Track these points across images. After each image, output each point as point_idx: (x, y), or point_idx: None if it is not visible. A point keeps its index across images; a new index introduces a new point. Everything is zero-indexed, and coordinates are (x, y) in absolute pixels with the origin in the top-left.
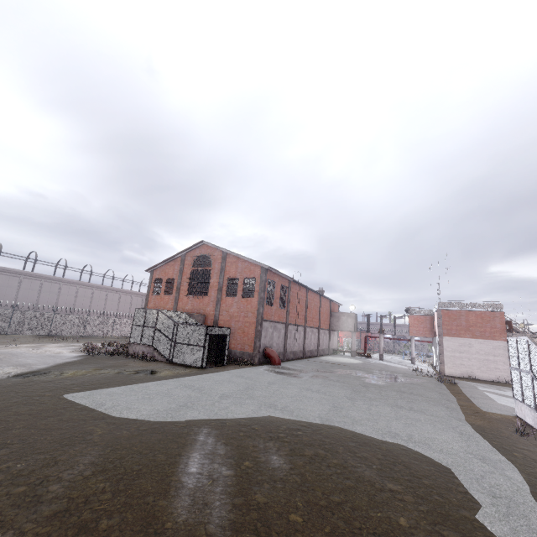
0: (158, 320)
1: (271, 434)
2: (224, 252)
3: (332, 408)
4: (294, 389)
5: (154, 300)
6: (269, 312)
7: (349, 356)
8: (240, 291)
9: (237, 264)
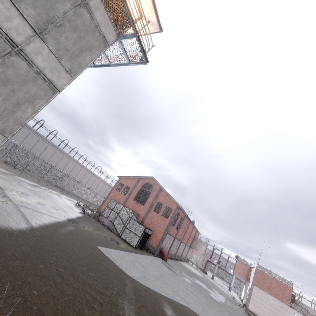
0: (121, 210)
1: (187, 314)
2: (161, 187)
3: (203, 308)
4: (181, 286)
5: (115, 193)
6: (171, 229)
7: (194, 267)
8: (161, 212)
9: (165, 197)
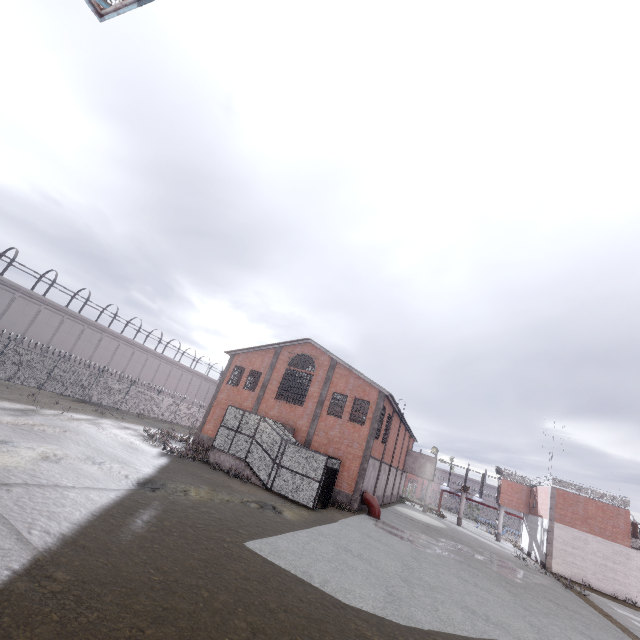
0: (258, 429)
1: None
2: (334, 359)
3: (532, 627)
4: (452, 577)
5: (229, 391)
6: (375, 446)
7: (419, 509)
8: (347, 412)
9: (348, 379)
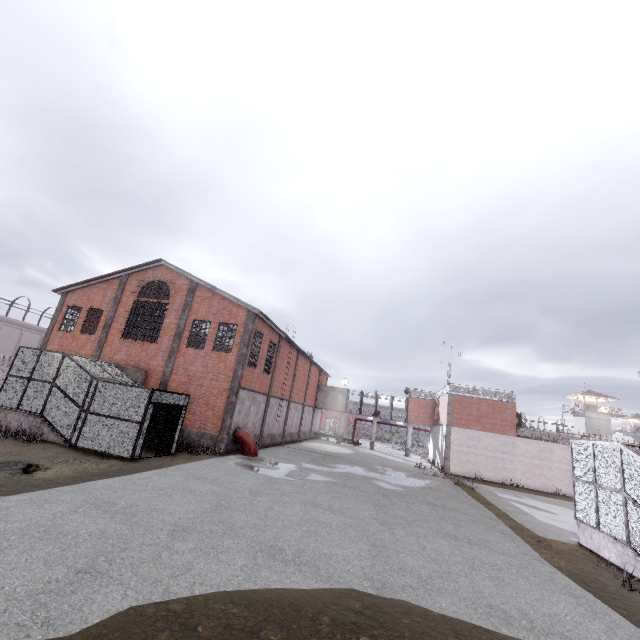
0: (60, 370)
1: None
2: (193, 281)
3: (372, 548)
4: (296, 506)
5: (61, 339)
6: (250, 377)
7: (334, 442)
8: (210, 341)
9: (211, 302)
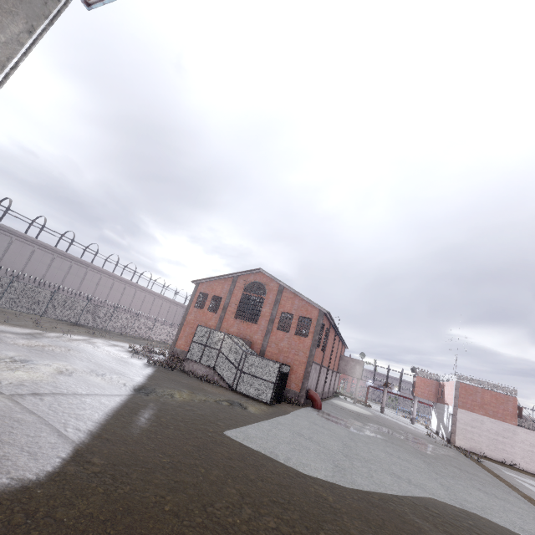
0: (223, 343)
1: (456, 521)
2: (281, 285)
3: (442, 486)
4: (381, 452)
5: (196, 313)
6: (316, 354)
7: (350, 401)
8: (293, 328)
9: (293, 301)
